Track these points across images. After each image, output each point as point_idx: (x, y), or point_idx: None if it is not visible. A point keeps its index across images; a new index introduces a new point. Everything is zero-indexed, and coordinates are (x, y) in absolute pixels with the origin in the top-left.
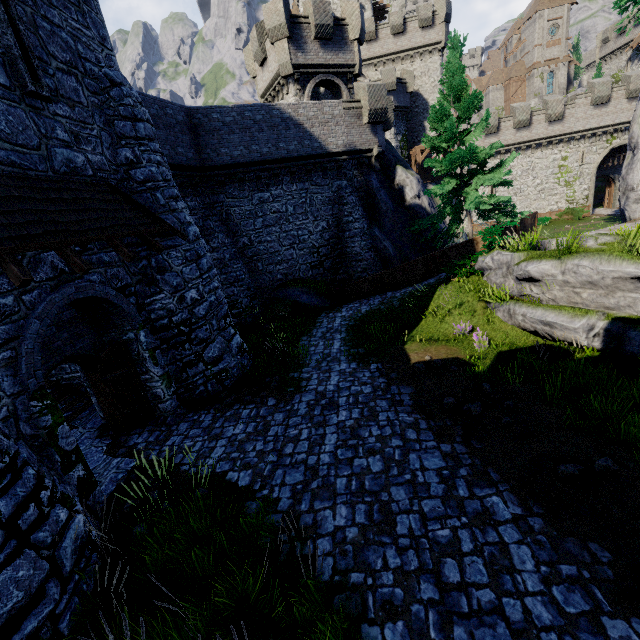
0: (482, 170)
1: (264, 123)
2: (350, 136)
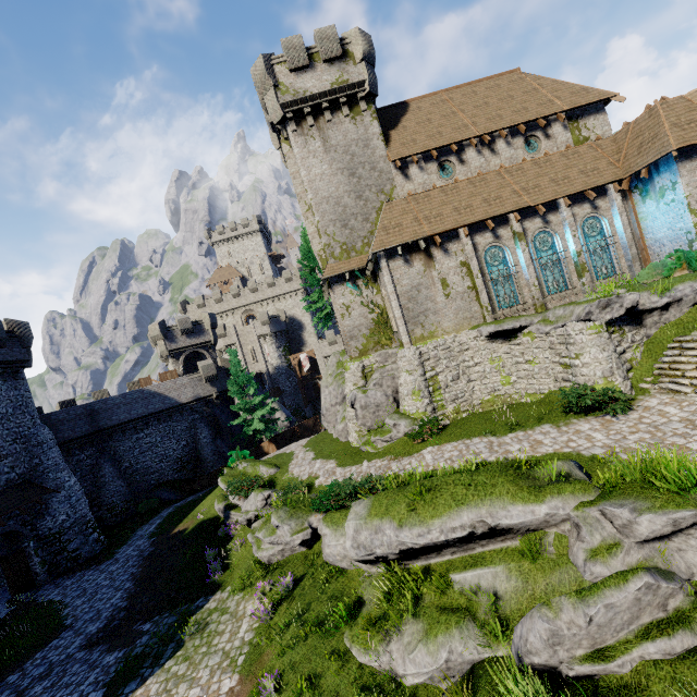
0: (260, 407)
1: (137, 399)
2: (196, 391)
